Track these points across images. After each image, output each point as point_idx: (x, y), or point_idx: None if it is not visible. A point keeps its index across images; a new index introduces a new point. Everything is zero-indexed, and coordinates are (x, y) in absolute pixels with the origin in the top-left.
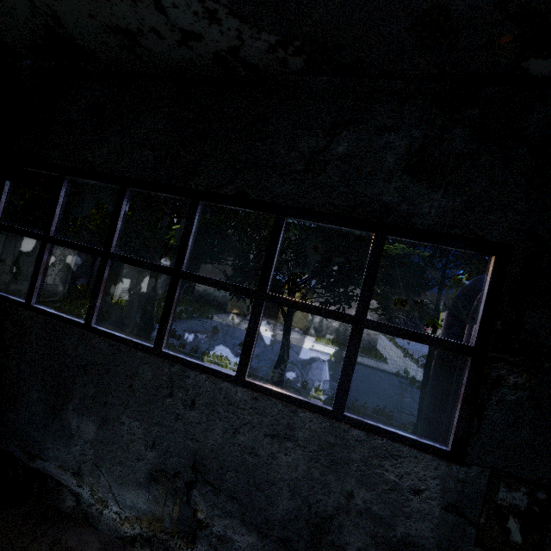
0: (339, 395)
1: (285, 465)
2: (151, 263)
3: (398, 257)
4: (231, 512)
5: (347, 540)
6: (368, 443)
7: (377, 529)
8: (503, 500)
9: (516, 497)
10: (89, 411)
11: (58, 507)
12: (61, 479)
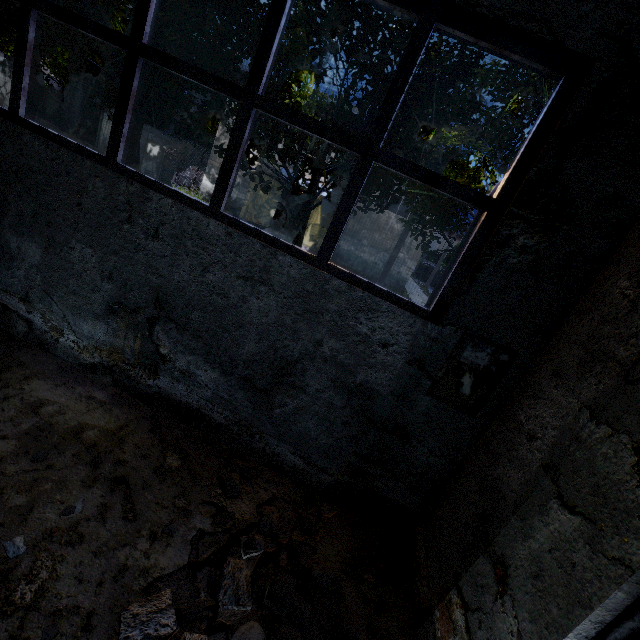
0: (327, 241)
1: (256, 309)
2: (96, 24)
3: (454, 152)
4: (195, 350)
5: (308, 382)
6: (348, 295)
7: (339, 375)
8: (466, 359)
9: (480, 357)
10: (30, 231)
11: (8, 331)
12: (8, 303)
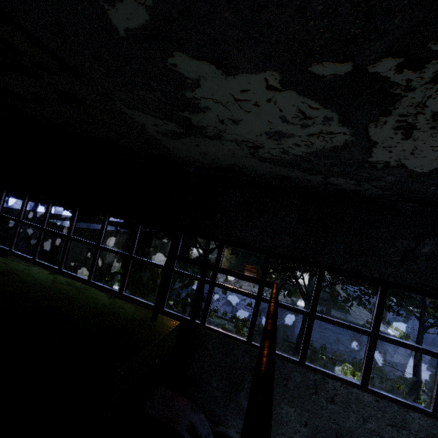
0: (436, 403)
1: None
2: (292, 307)
3: None
4: None
5: None
6: None
7: None
8: None
9: None
10: None
11: None
12: None
